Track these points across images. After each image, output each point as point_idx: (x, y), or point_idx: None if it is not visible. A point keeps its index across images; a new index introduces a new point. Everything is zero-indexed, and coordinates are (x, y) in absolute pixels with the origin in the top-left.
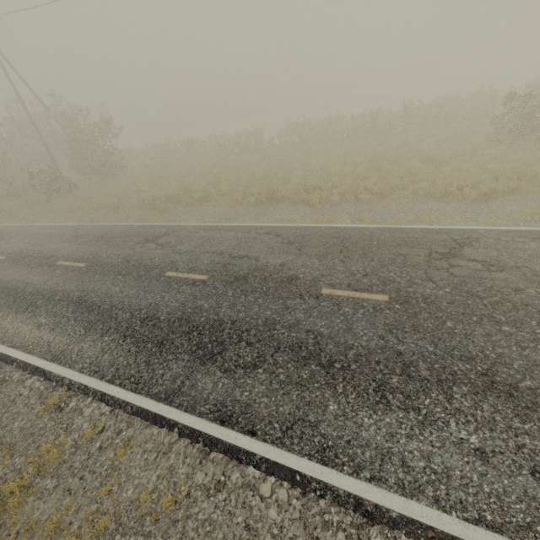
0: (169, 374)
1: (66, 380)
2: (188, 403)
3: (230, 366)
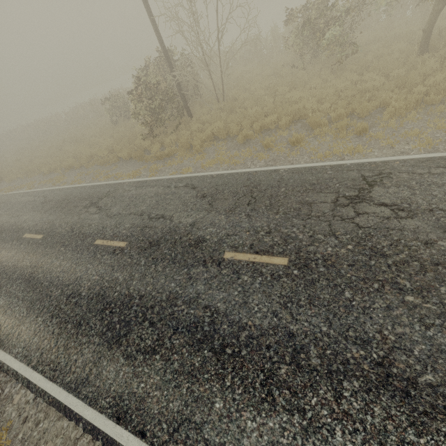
0: None
1: None
2: None
3: None
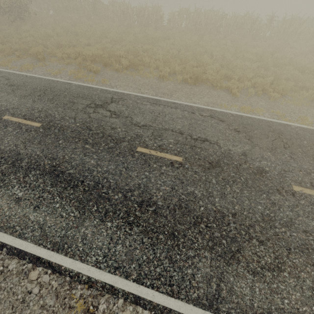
0: (199, 274)
1: (83, 277)
2: (236, 312)
3: (256, 268)
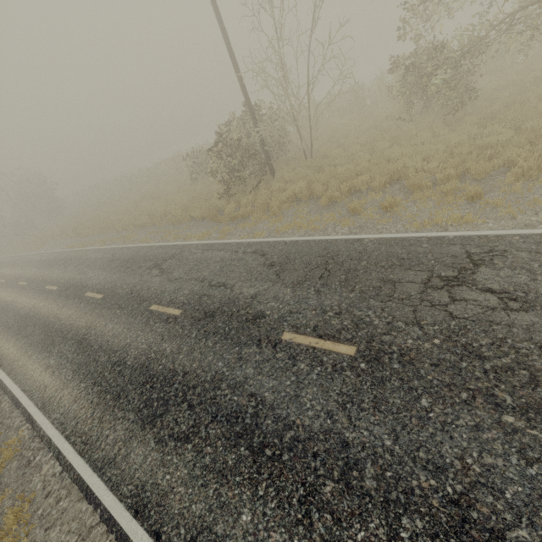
0: None
1: None
2: None
3: None
